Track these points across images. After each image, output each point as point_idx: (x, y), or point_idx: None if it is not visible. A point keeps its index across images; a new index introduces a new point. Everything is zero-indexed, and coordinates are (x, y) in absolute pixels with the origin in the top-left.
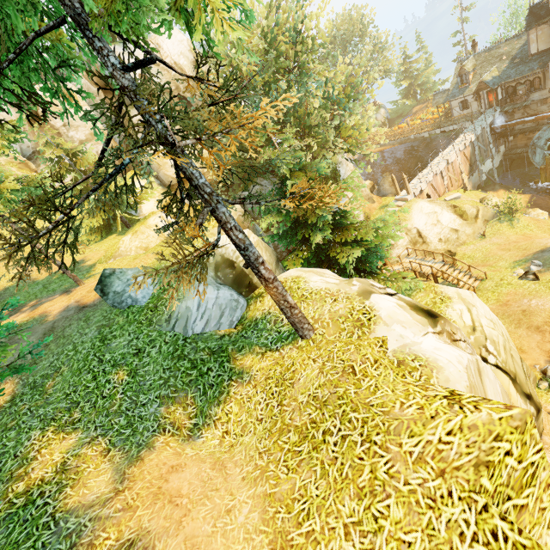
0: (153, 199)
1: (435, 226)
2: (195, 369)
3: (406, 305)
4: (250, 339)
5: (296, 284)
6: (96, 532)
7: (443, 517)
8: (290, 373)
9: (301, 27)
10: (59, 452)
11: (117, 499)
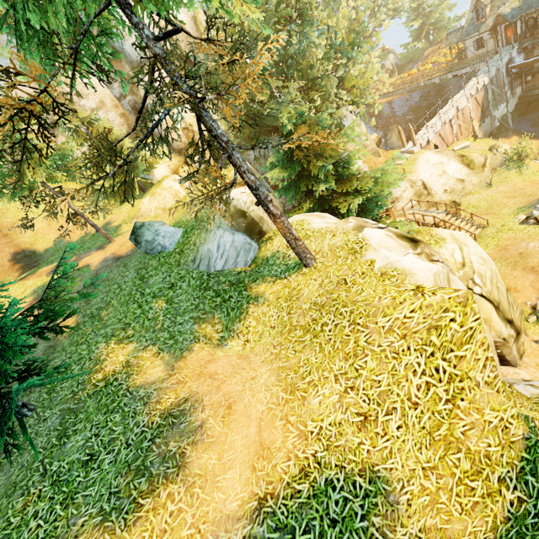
0: (164, 164)
1: (440, 177)
2: (219, 297)
3: (393, 235)
4: (263, 273)
5: (301, 226)
6: (160, 395)
7: (403, 363)
8: (296, 291)
9: None
10: (122, 355)
11: (171, 379)
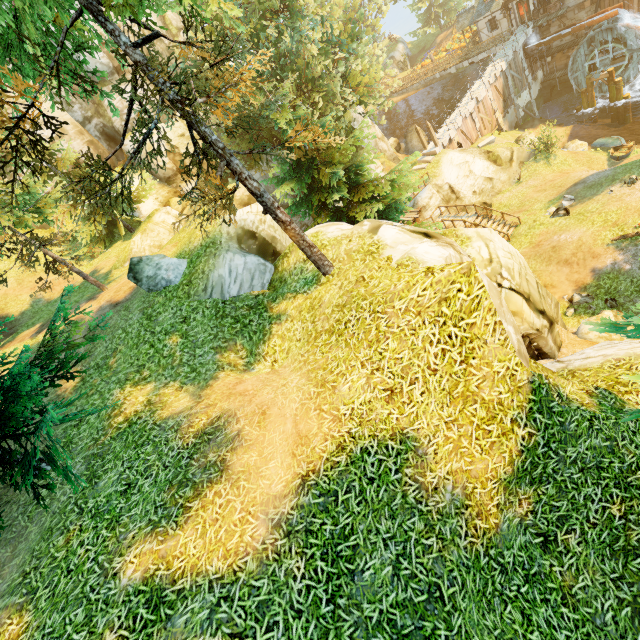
0: (151, 197)
1: (467, 178)
2: (238, 323)
3: (408, 230)
4: (282, 292)
5: (316, 237)
6: (191, 420)
7: (420, 337)
8: (318, 299)
9: None
10: (142, 396)
11: (200, 405)
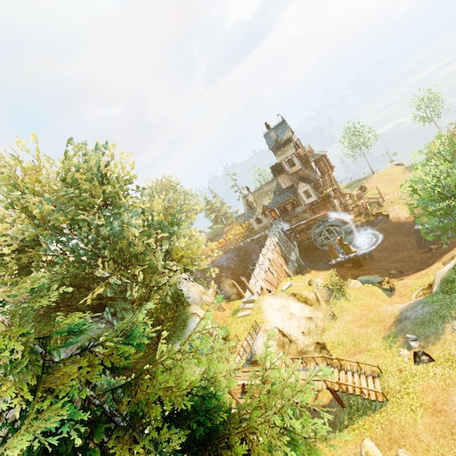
0: None
1: (291, 320)
2: None
3: None
4: None
5: None
6: None
7: None
8: None
9: (108, 173)
10: None
11: None
